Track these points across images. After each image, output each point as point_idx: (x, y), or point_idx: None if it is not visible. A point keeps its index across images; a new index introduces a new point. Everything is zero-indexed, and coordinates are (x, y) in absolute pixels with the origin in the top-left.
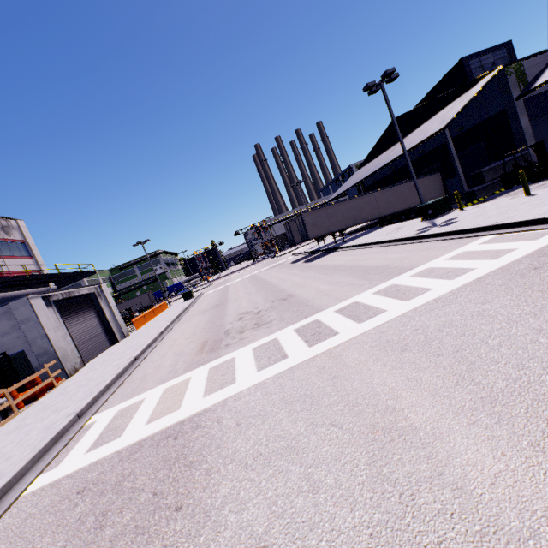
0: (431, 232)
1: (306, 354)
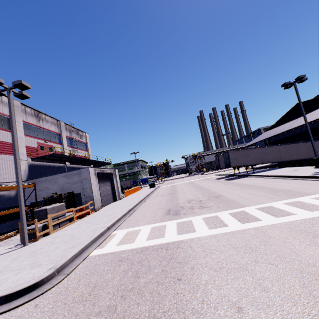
0: None
1: (241, 227)
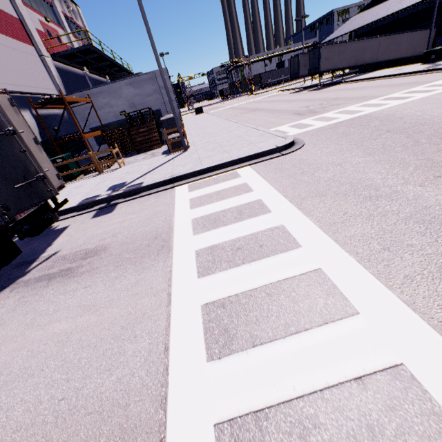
0: (441, 66)
1: (405, 101)
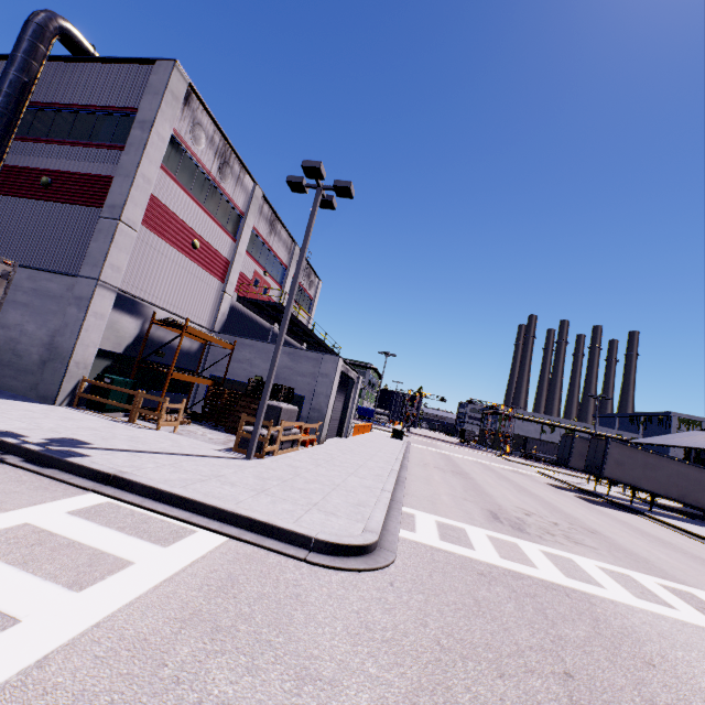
0: None
1: None
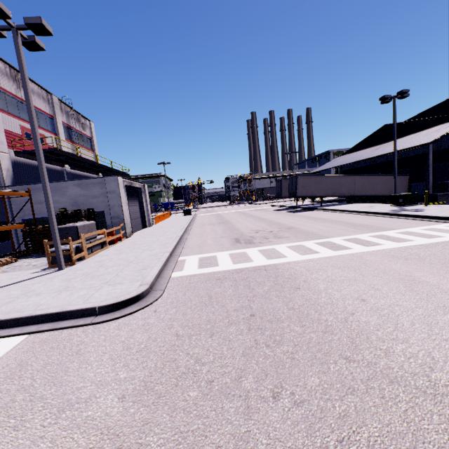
0: (404, 213)
1: (335, 253)
